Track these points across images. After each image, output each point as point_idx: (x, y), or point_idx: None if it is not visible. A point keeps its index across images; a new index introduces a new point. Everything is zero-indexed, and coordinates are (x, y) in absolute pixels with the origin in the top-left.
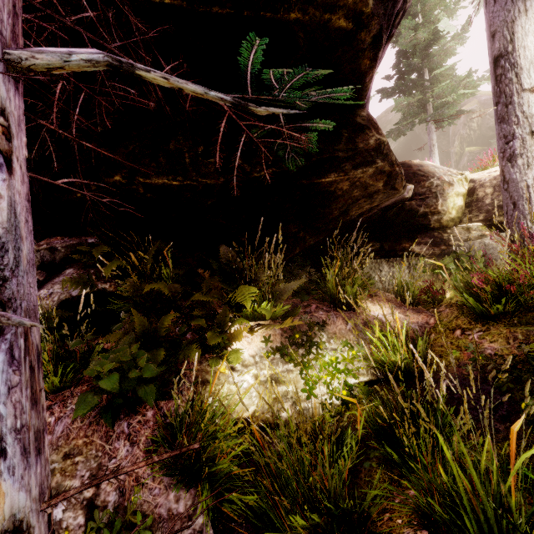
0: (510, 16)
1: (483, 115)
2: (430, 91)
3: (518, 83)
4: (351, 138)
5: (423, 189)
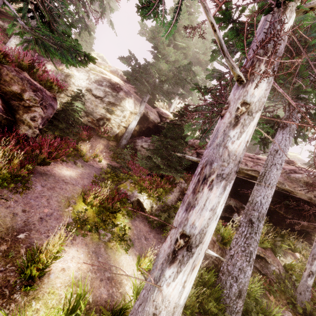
0: None
1: None
2: None
3: None
4: (315, 219)
5: None
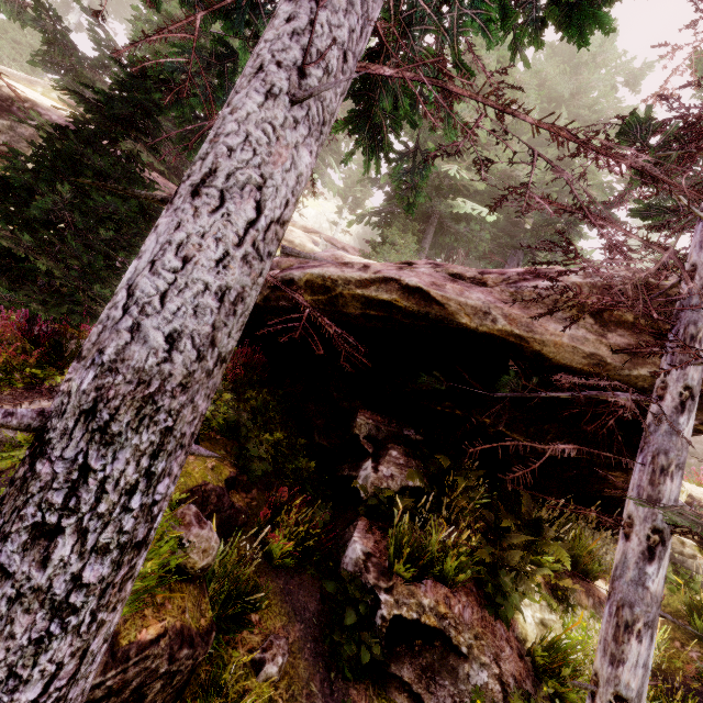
0: None
1: None
2: None
3: None
4: None
5: None
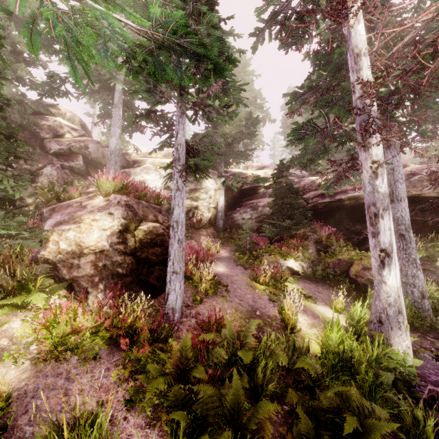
0: None
1: None
2: None
3: None
4: None
5: None
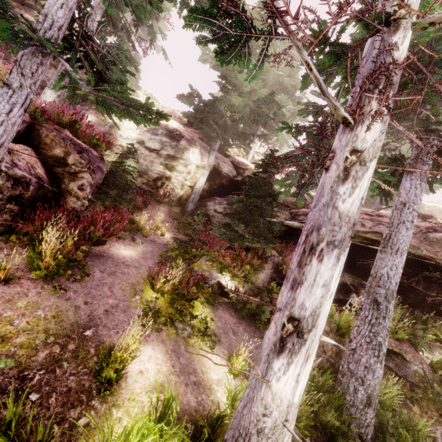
0: None
1: None
2: None
3: None
4: None
5: None
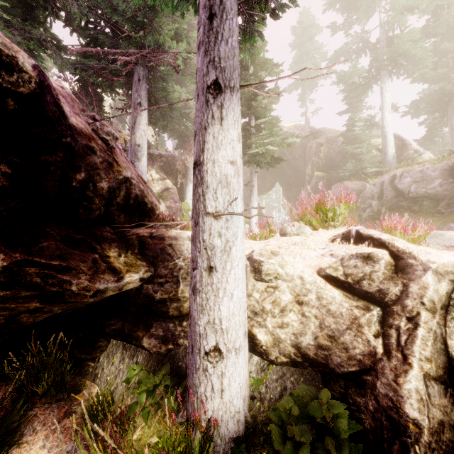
0: (204, 121)
1: (328, 149)
2: (254, 137)
3: (203, 203)
4: None
5: (166, 271)
